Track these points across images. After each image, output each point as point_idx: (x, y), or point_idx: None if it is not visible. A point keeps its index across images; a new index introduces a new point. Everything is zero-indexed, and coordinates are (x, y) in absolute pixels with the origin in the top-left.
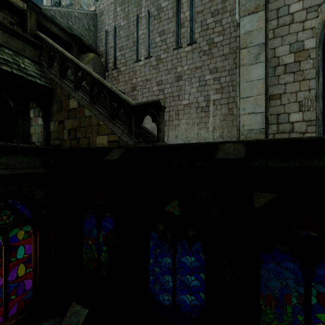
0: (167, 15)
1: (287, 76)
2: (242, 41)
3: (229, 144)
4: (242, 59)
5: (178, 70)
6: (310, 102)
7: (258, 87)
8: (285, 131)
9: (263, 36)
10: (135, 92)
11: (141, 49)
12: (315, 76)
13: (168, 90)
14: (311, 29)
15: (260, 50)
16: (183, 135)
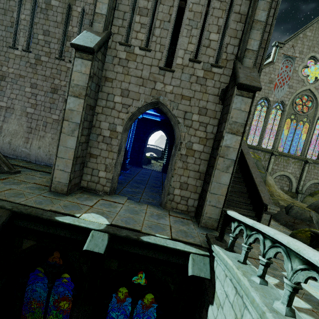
0: (55, 17)
1: (103, 145)
2: (66, 114)
3: (2, 210)
4: (64, 128)
5: (56, 82)
6: (111, 167)
7: (69, 153)
8: (94, 181)
9: (80, 119)
10: (4, 83)
11: (20, 36)
12: (117, 152)
13: (42, 97)
14: (122, 119)
15: (76, 127)
16: (46, 148)
